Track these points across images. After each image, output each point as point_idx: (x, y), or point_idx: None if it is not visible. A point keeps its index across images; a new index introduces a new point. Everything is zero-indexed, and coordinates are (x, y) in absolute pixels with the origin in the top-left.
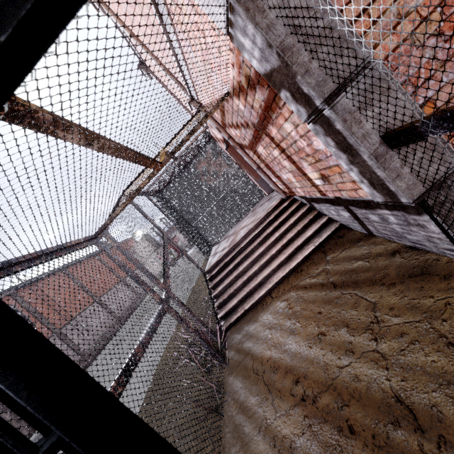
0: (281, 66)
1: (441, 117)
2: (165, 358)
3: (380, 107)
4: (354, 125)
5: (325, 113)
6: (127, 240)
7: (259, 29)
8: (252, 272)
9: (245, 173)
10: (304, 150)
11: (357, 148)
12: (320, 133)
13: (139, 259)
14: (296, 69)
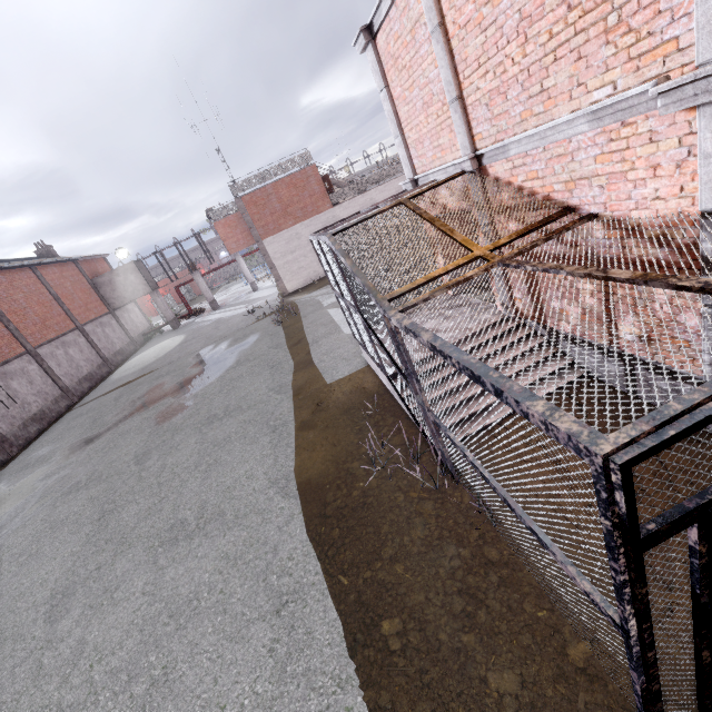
0: None
1: None
2: (310, 469)
3: None
4: None
5: None
6: (93, 257)
7: None
8: (473, 393)
9: (432, 255)
10: (655, 311)
11: None
12: None
13: (113, 298)
14: None
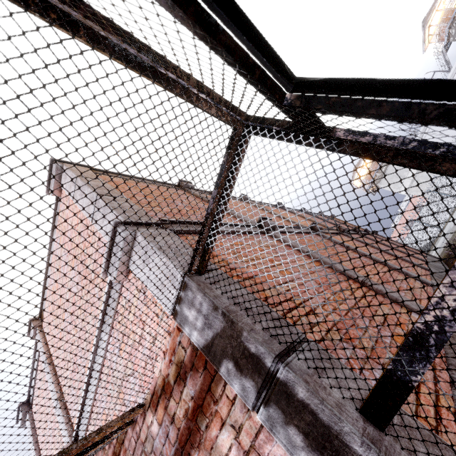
0: (225, 327)
1: (406, 345)
2: None
3: (339, 357)
4: (319, 389)
5: (280, 374)
6: None
7: (208, 295)
8: None
9: None
10: None
11: (338, 429)
12: (278, 422)
13: None
14: (242, 325)
